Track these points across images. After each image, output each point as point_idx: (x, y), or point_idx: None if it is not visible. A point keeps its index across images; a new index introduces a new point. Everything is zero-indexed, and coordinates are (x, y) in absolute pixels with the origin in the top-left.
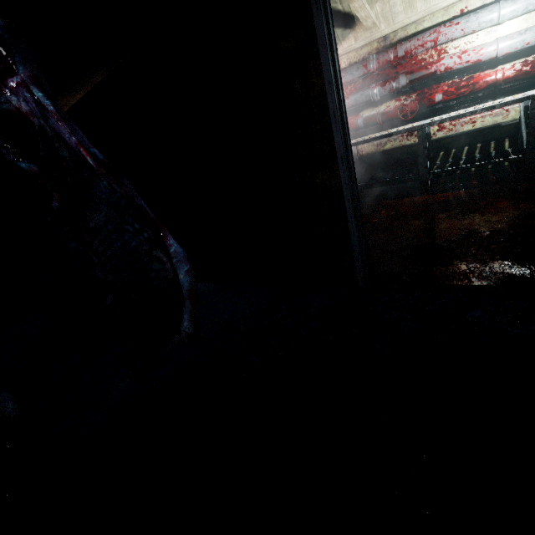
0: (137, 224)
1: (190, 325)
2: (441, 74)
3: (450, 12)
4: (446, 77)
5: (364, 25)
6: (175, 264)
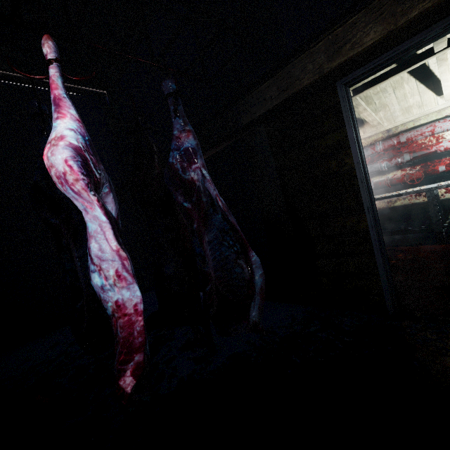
0: (231, 241)
1: (257, 315)
2: (442, 152)
3: (442, 113)
4: (447, 154)
5: (370, 124)
6: (253, 269)
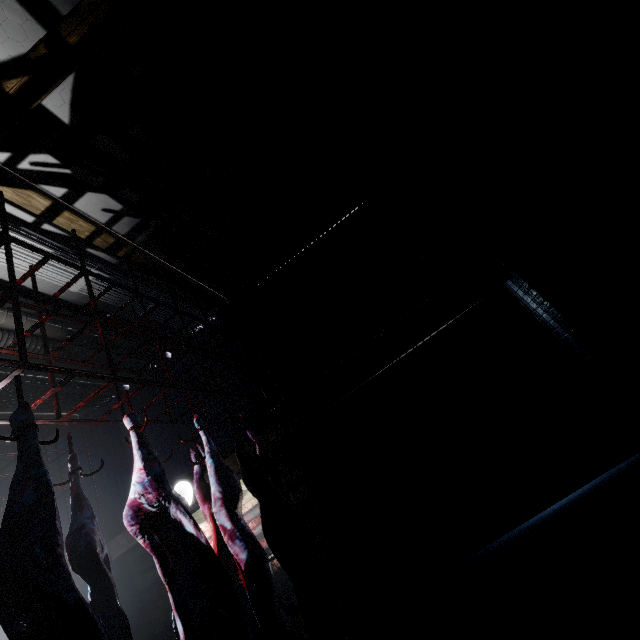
0: None
1: None
2: None
3: None
4: None
5: None
6: None
